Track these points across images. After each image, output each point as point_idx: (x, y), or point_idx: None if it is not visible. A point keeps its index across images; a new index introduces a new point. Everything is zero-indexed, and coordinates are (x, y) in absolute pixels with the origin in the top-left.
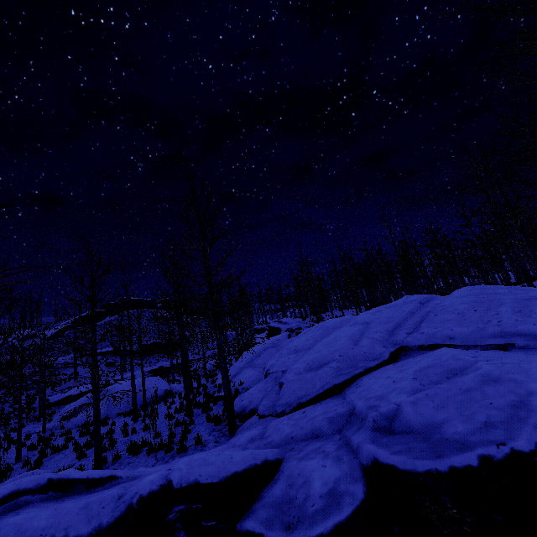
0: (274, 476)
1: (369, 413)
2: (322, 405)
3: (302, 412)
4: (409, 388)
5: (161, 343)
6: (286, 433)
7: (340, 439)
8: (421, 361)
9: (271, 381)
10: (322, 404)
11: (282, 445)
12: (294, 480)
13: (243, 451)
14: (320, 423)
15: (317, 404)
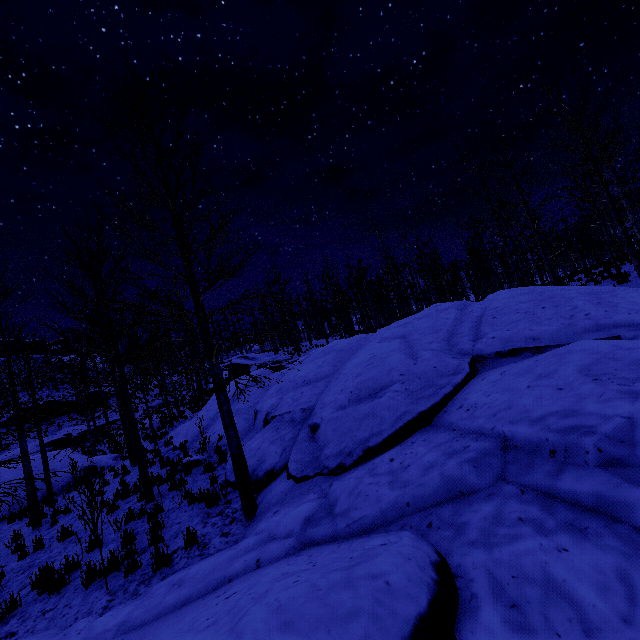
0: (457, 591)
1: (579, 439)
2: (422, 444)
3: (388, 460)
4: (614, 392)
5: (63, 401)
6: (390, 498)
7: (522, 491)
8: (567, 359)
9: (285, 426)
10: (420, 443)
11: (389, 520)
12: (516, 592)
13: (389, 558)
14: (457, 471)
15: (405, 444)
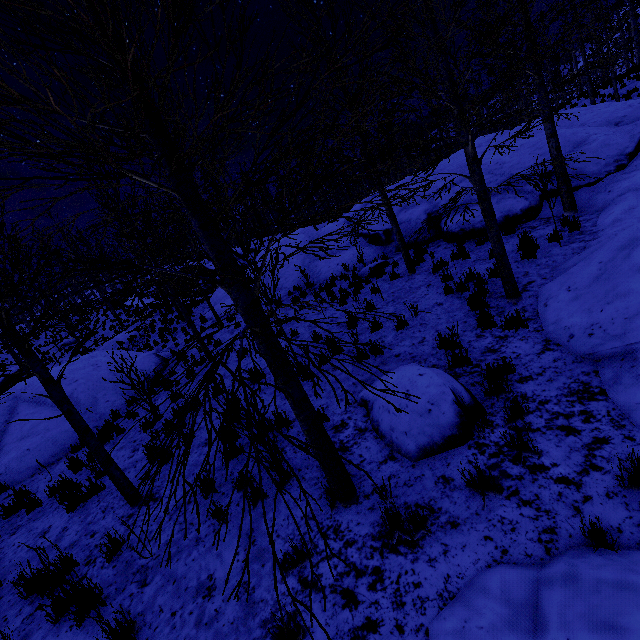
0: None
1: None
2: None
3: None
4: None
5: None
6: None
7: None
8: None
9: None
10: None
11: None
12: None
13: None
14: None
15: None
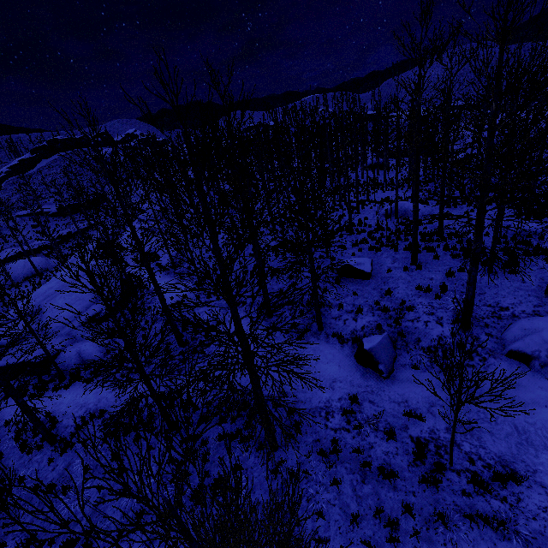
0: None
1: None
2: None
3: None
4: None
5: (76, 205)
6: None
7: None
8: None
9: None
10: None
11: None
12: None
13: None
14: None
15: None
